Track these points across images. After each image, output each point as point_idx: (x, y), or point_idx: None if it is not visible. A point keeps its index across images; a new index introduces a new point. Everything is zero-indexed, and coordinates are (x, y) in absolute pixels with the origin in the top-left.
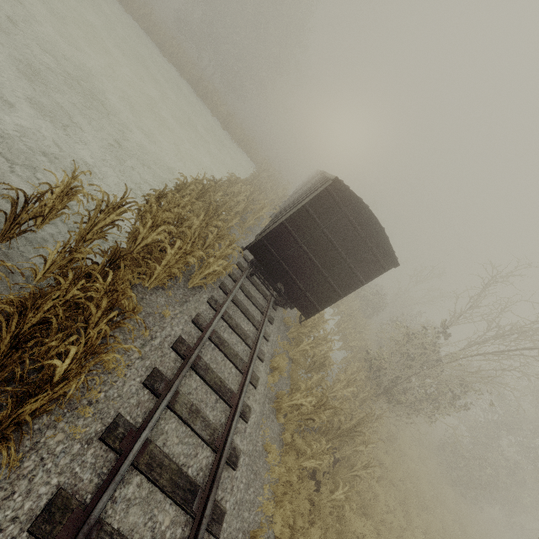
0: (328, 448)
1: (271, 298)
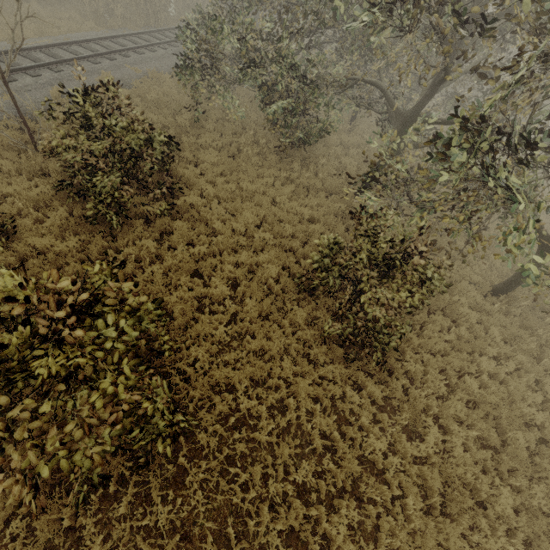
0: None
1: None
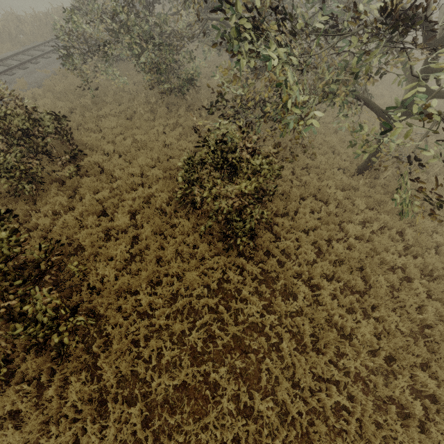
0: None
1: None
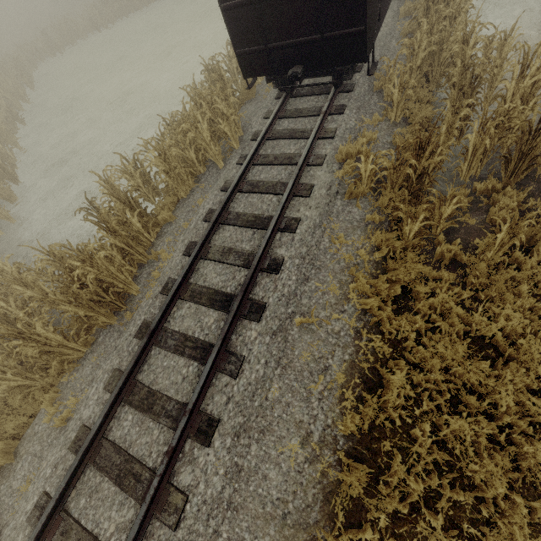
0: (540, 183)
1: (333, 86)
